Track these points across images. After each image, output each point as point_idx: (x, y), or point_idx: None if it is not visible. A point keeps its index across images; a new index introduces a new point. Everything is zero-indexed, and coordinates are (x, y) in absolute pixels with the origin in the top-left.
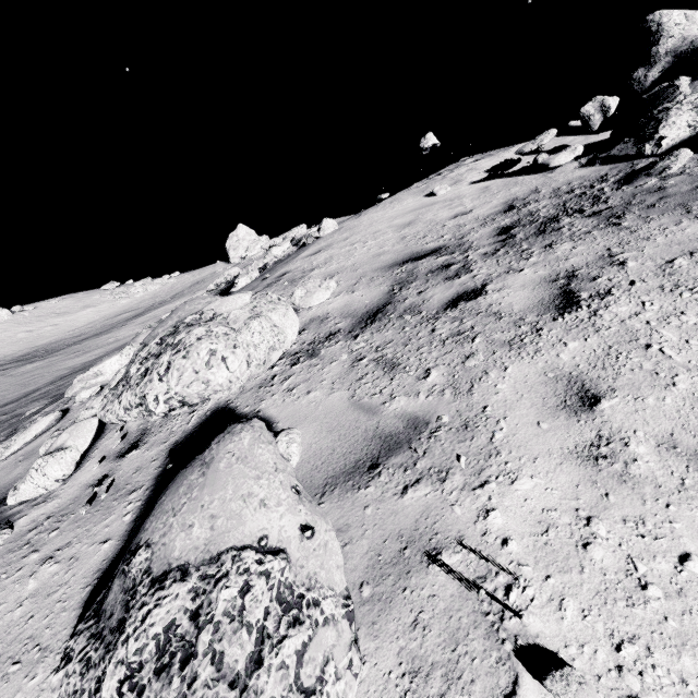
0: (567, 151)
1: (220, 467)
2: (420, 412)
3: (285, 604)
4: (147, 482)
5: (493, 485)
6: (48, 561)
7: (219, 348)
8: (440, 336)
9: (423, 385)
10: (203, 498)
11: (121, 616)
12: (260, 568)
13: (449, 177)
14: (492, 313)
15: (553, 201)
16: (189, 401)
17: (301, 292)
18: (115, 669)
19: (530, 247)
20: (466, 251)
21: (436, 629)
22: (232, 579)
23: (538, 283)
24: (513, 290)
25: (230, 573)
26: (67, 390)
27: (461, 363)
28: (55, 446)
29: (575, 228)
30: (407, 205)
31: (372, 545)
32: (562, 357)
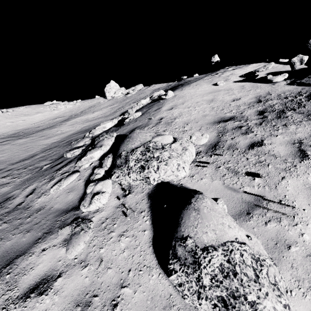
0: (281, 75)
1: (205, 212)
2: (258, 194)
3: (255, 260)
4: (146, 209)
5: (300, 225)
6: (122, 236)
7: (180, 163)
8: (252, 162)
9: (254, 183)
10: (205, 223)
11: (193, 260)
12: (242, 248)
13: (222, 76)
14: (271, 155)
15: (279, 101)
16: (165, 181)
17: (195, 138)
18: (205, 275)
19: (276, 124)
20: (246, 121)
21: (300, 269)
22: (235, 251)
23: (286, 143)
24: (276, 145)
25: (233, 249)
26: (77, 163)
27: (267, 176)
28: (96, 190)
29: (294, 118)
30: (205, 88)
31: (263, 242)
32: (309, 179)
